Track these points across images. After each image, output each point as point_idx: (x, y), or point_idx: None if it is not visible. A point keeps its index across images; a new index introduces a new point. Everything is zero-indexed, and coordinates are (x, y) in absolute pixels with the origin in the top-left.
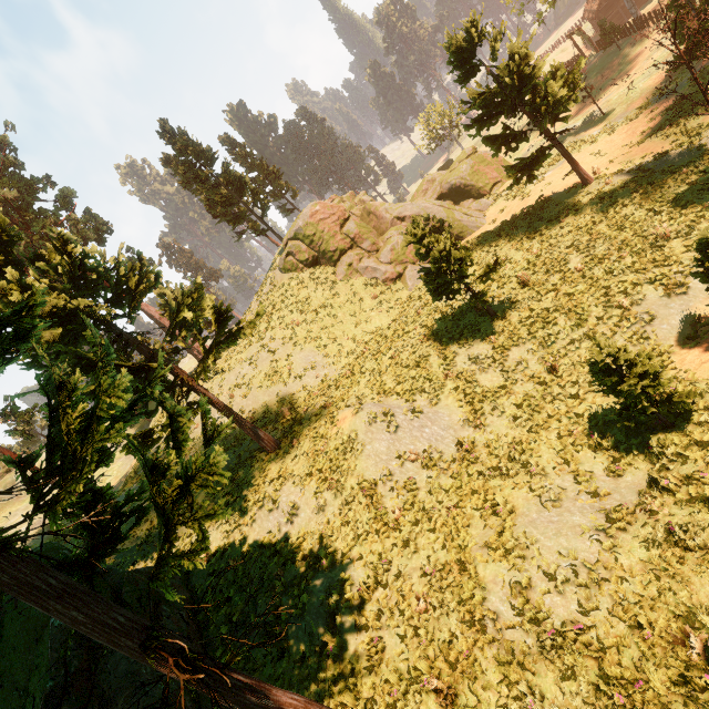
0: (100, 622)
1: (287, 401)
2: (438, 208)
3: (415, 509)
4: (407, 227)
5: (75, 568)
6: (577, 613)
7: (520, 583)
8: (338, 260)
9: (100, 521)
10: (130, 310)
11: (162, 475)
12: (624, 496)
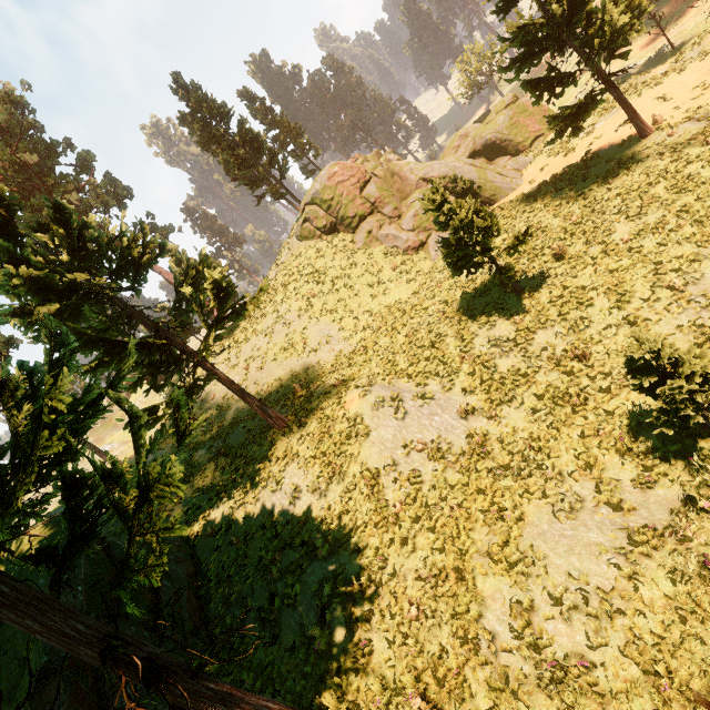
0: (57, 630)
1: (300, 376)
2: (468, 168)
3: (417, 504)
4: None
5: (50, 562)
6: (583, 645)
7: (521, 603)
8: (357, 227)
9: (80, 511)
10: (133, 283)
11: (116, 484)
12: (652, 514)
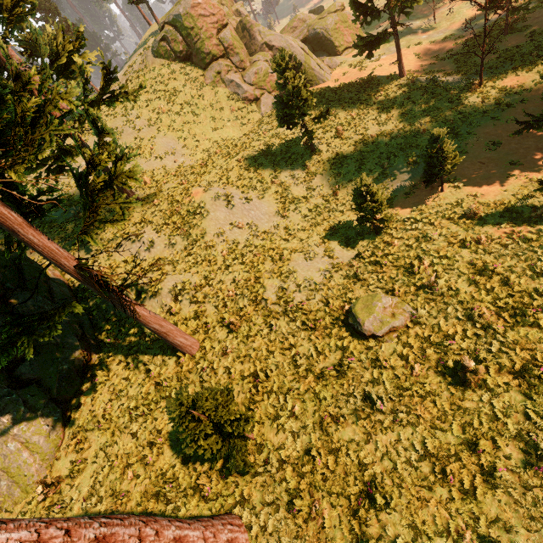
0: (48, 247)
1: (147, 174)
2: (300, 50)
3: (236, 252)
4: (272, 57)
5: None
6: (305, 300)
7: (284, 287)
8: (209, 64)
9: (22, 200)
10: (6, 32)
11: (95, 169)
12: (344, 260)
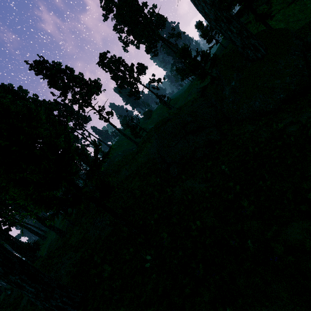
0: None
1: None
2: None
3: None
4: None
5: None
6: None
7: None
8: None
9: None
10: None
11: None
12: None
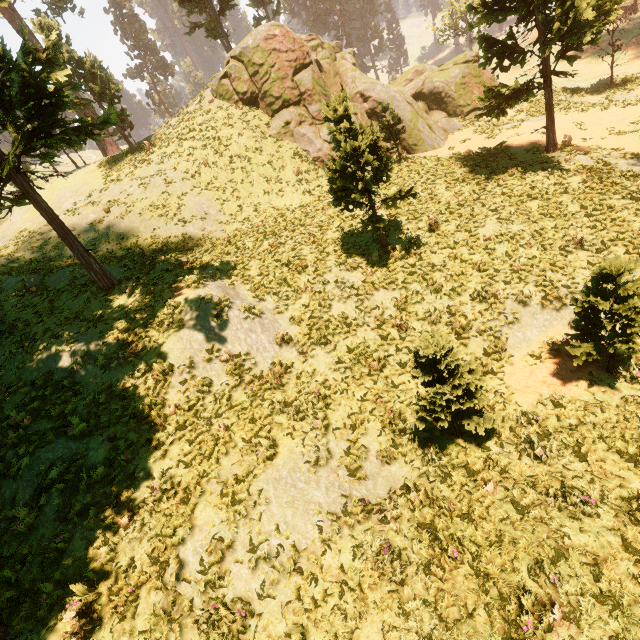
0: None
1: (160, 241)
2: (406, 105)
3: (191, 413)
4: (366, 111)
5: None
6: (255, 593)
7: (221, 541)
8: (278, 112)
9: None
10: None
11: None
12: (376, 487)
